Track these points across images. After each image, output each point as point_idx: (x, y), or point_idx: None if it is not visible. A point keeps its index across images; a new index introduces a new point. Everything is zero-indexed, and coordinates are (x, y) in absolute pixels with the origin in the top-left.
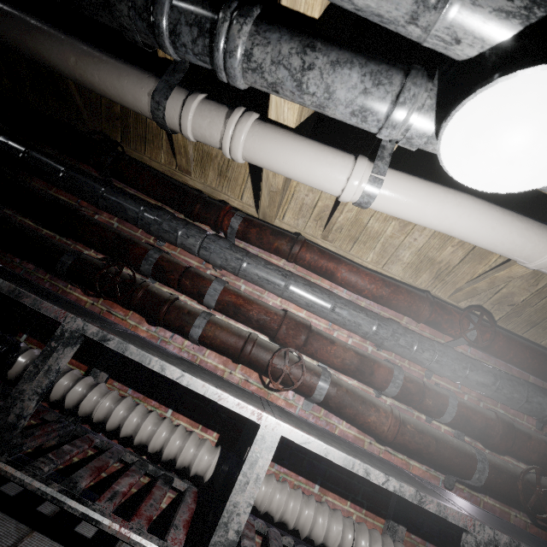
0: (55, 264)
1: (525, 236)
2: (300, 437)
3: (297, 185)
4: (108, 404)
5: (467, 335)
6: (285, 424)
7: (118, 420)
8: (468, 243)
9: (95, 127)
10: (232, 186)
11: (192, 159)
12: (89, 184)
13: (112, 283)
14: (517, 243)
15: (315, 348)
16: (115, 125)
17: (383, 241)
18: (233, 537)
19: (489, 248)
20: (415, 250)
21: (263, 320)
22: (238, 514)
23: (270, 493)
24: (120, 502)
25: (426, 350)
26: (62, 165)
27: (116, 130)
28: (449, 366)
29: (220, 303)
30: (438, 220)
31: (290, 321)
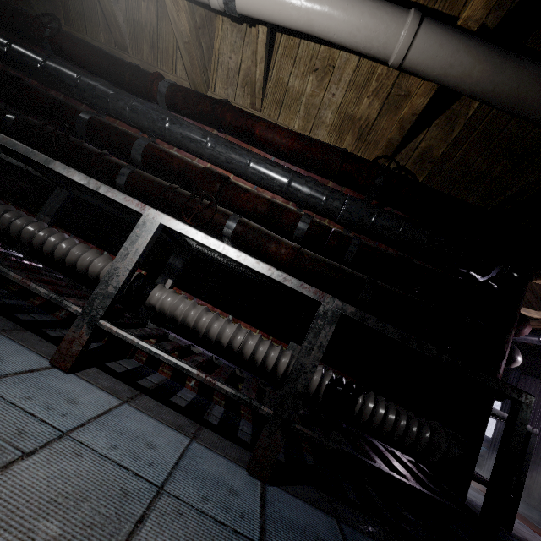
0: (1, 122)
1: (376, 16)
2: (177, 224)
3: (220, 46)
4: (46, 234)
5: (376, 182)
6: (164, 215)
7: (53, 245)
8: (382, 90)
9: (41, 11)
10: (166, 59)
11: (126, 31)
12: (30, 55)
13: (48, 137)
14: (370, 26)
15: (230, 195)
16: (57, 4)
17: (305, 102)
18: (112, 290)
19: (352, 42)
20: (336, 108)
21: (183, 171)
22: (118, 276)
23: (176, 302)
24: (63, 318)
25: (337, 199)
26: (7, 40)
27: (59, 10)
28: (357, 212)
29: (145, 157)
30: (295, 11)
31: (207, 171)
